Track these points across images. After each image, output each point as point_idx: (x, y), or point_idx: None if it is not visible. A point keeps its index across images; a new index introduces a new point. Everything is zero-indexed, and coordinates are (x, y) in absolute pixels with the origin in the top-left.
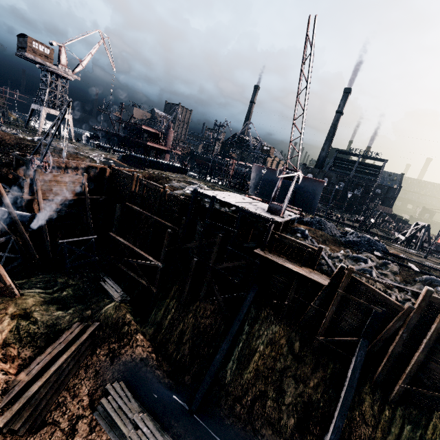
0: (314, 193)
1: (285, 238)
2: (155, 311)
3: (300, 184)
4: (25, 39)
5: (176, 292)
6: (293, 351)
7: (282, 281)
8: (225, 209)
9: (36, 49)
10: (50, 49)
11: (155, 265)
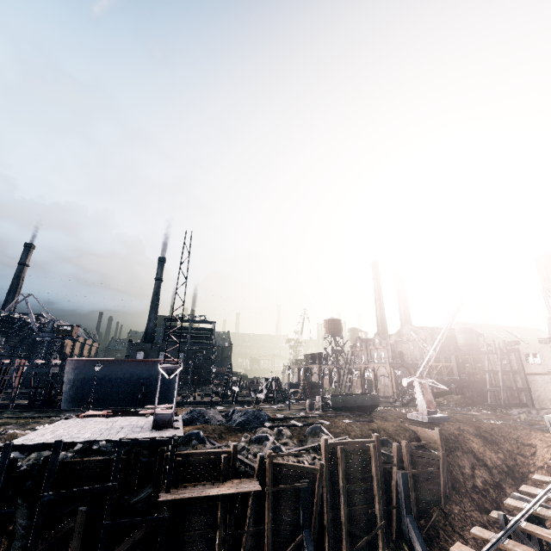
0: (169, 377)
1: (192, 455)
2: None
3: (149, 371)
4: None
5: None
6: None
7: (202, 522)
8: (65, 454)
9: None
10: None
11: None
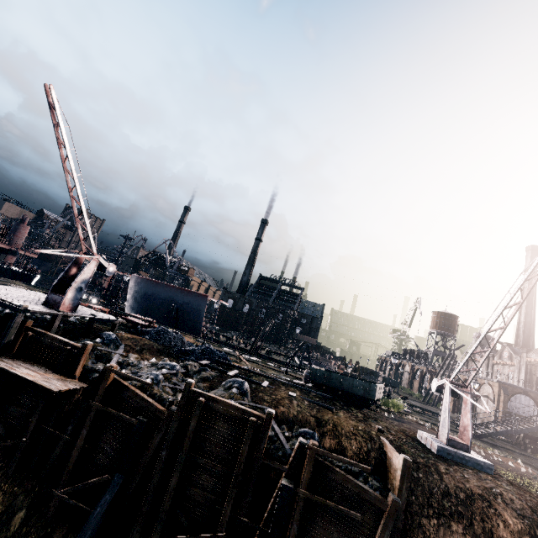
0: (198, 309)
1: (46, 336)
2: None
3: (184, 299)
4: None
5: None
6: (8, 530)
7: (31, 404)
8: (4, 309)
9: None
10: None
11: None
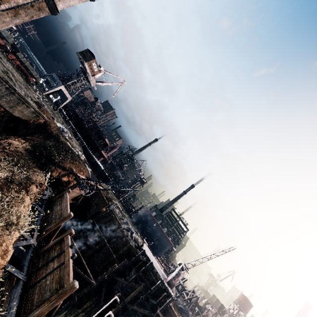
0: (165, 247)
1: (171, 307)
2: (62, 315)
3: (161, 237)
4: (92, 57)
5: (89, 307)
6: None
7: None
8: (142, 258)
9: (92, 65)
10: (98, 70)
11: (92, 283)
